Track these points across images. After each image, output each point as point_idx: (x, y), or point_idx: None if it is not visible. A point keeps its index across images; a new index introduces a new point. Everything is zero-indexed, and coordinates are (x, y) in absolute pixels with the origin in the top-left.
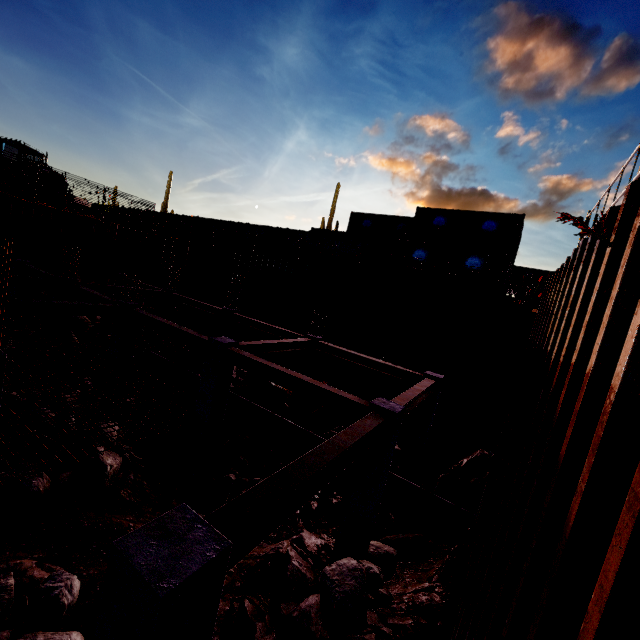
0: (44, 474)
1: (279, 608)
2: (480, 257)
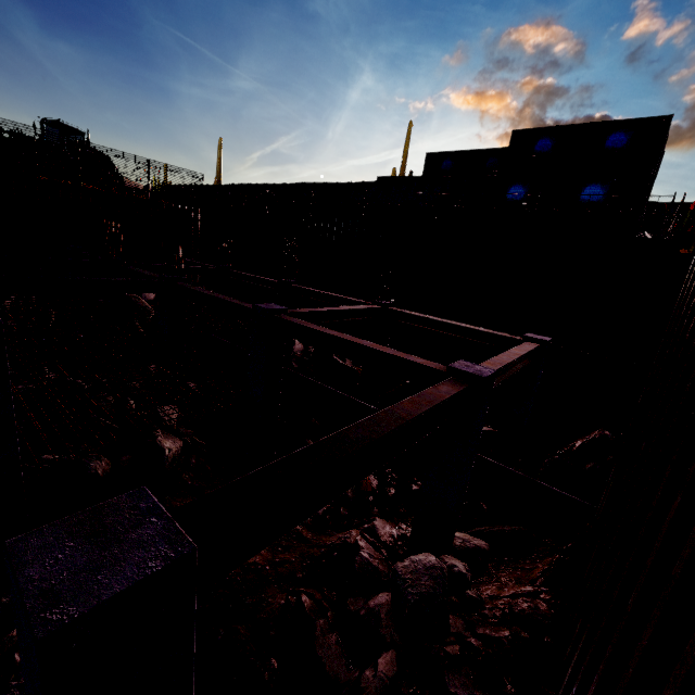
0: (102, 457)
1: (345, 603)
2: (603, 184)
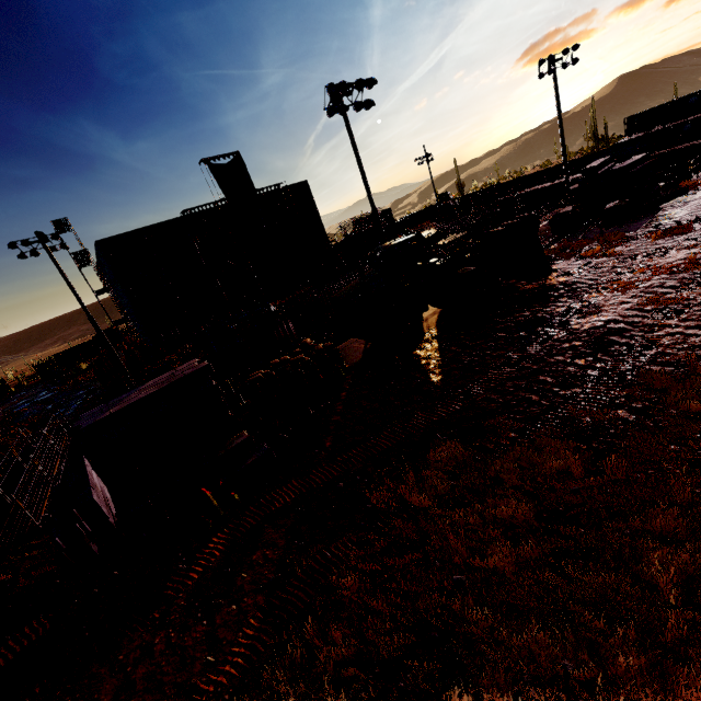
0: None
1: None
2: None
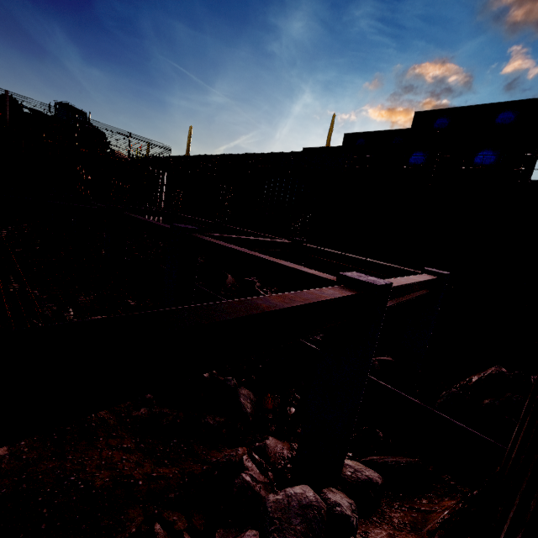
0: None
1: (213, 536)
2: (494, 149)
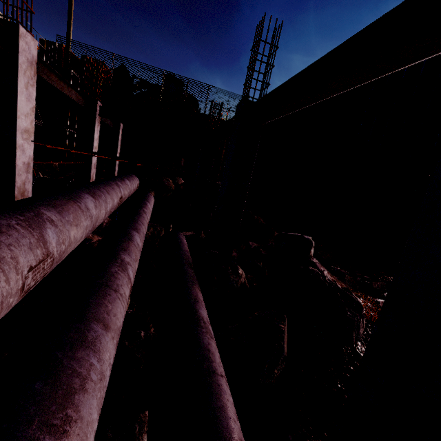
0: None
1: None
2: None
